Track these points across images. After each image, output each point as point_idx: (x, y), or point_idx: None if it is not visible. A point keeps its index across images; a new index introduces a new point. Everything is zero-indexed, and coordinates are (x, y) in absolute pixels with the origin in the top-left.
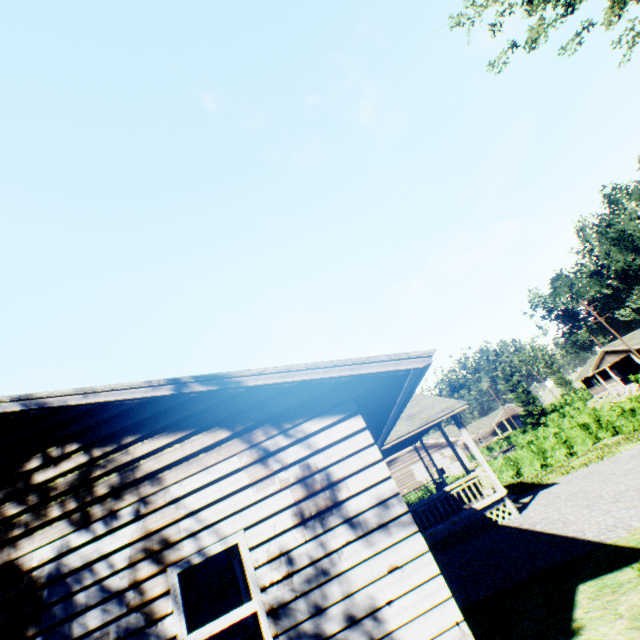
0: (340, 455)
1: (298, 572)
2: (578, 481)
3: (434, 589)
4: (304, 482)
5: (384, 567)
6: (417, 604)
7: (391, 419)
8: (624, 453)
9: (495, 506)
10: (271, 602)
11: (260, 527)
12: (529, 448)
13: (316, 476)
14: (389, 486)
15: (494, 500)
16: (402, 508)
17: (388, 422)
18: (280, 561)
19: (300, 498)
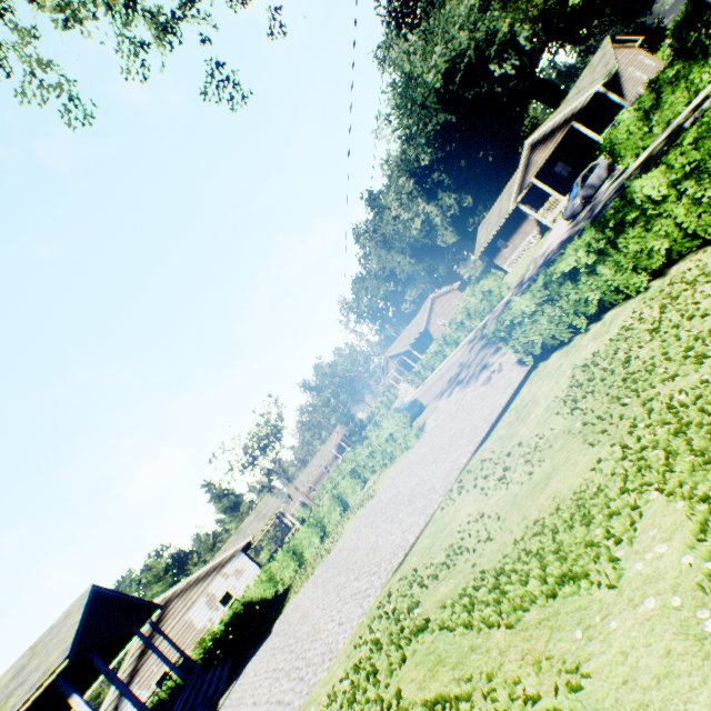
0: None
1: None
2: (272, 641)
3: None
4: None
5: None
6: None
7: None
8: (338, 545)
9: None
10: None
11: None
12: (308, 523)
13: None
14: None
15: None
16: None
17: None
18: None
19: None
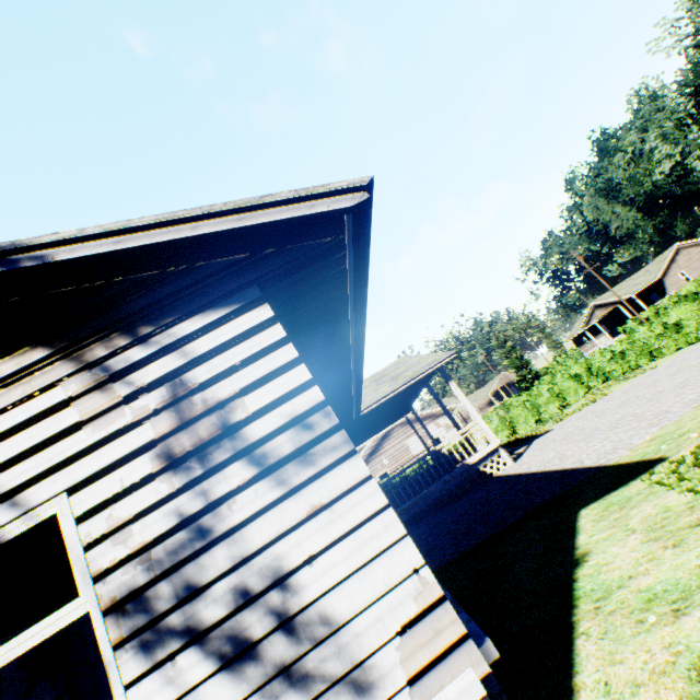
0: (234, 362)
1: (160, 541)
2: (573, 423)
3: (380, 529)
4: (174, 408)
5: (302, 511)
6: (354, 555)
7: (352, 355)
8: (616, 391)
9: (489, 458)
10: (112, 594)
11: (97, 485)
12: (524, 406)
13: (194, 397)
14: (311, 395)
15: (488, 452)
16: (331, 423)
17: (352, 363)
18: (130, 530)
19: (166, 432)
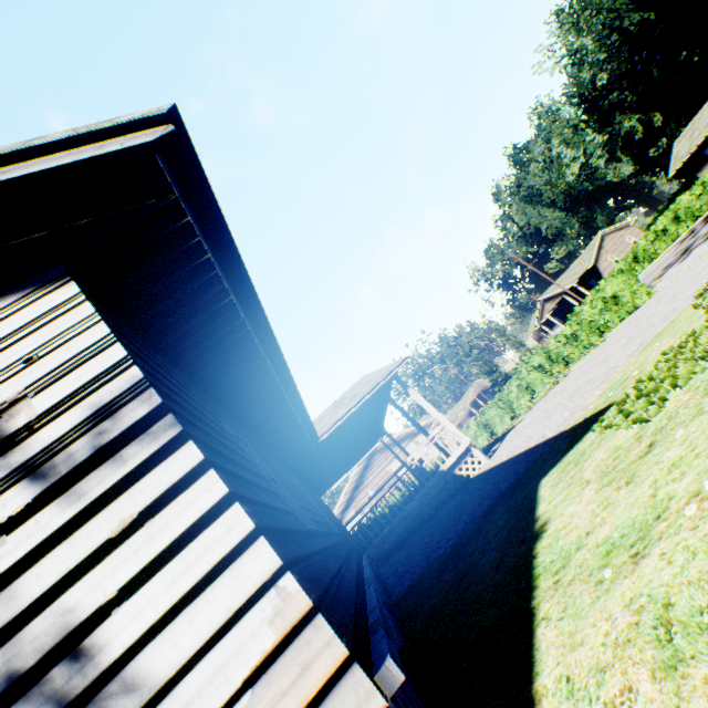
0: (20, 357)
1: None
2: (539, 407)
3: (220, 533)
4: None
5: (106, 533)
6: (182, 579)
7: (270, 364)
8: (574, 369)
9: (463, 460)
10: None
11: None
12: (497, 406)
13: None
14: (126, 378)
15: (460, 454)
16: (152, 407)
17: (275, 375)
18: None
19: None
